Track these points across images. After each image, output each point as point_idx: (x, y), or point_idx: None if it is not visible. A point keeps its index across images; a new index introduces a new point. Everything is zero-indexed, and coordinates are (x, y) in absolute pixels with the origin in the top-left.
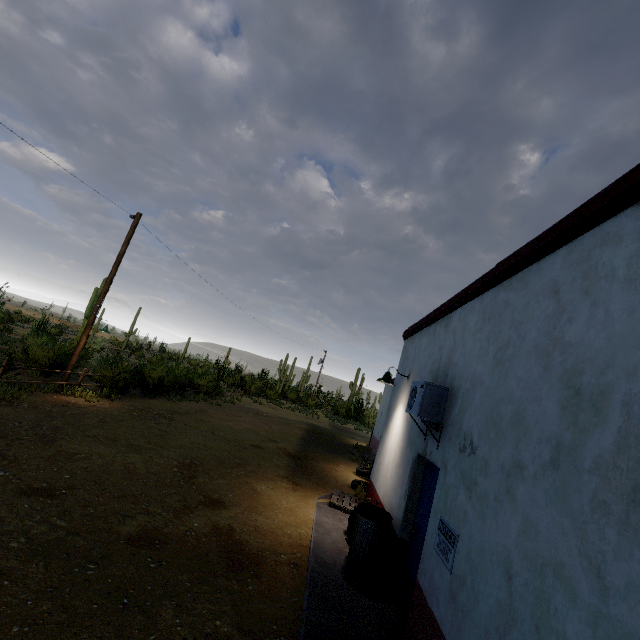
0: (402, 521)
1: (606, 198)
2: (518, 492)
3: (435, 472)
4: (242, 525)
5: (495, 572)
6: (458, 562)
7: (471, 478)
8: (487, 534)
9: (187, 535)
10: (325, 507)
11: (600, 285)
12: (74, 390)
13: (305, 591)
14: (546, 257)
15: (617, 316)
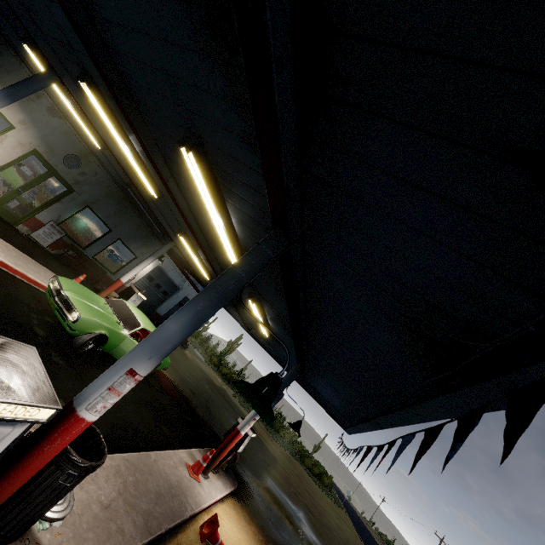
0: None
1: None
2: None
3: None
4: None
5: None
6: None
7: None
8: None
9: None
10: None
11: None
12: None
13: None
14: None
15: None
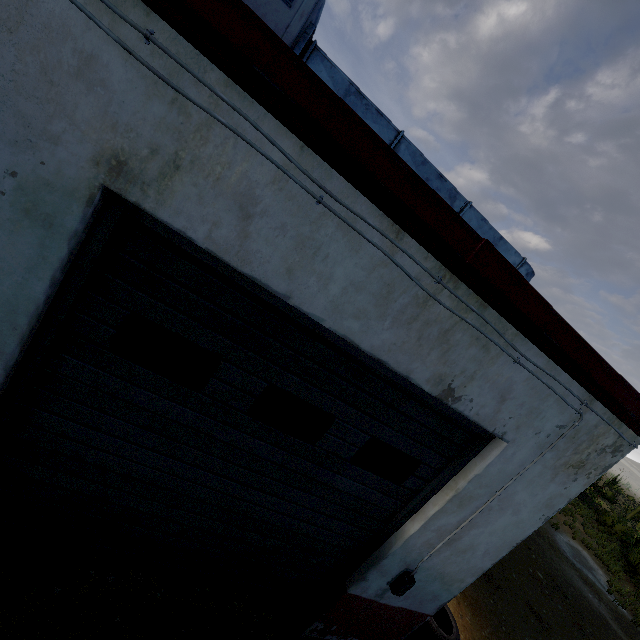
0: None
1: None
2: None
3: None
4: None
5: None
6: None
7: None
8: None
9: None
10: None
11: None
12: None
13: None
14: None
15: None
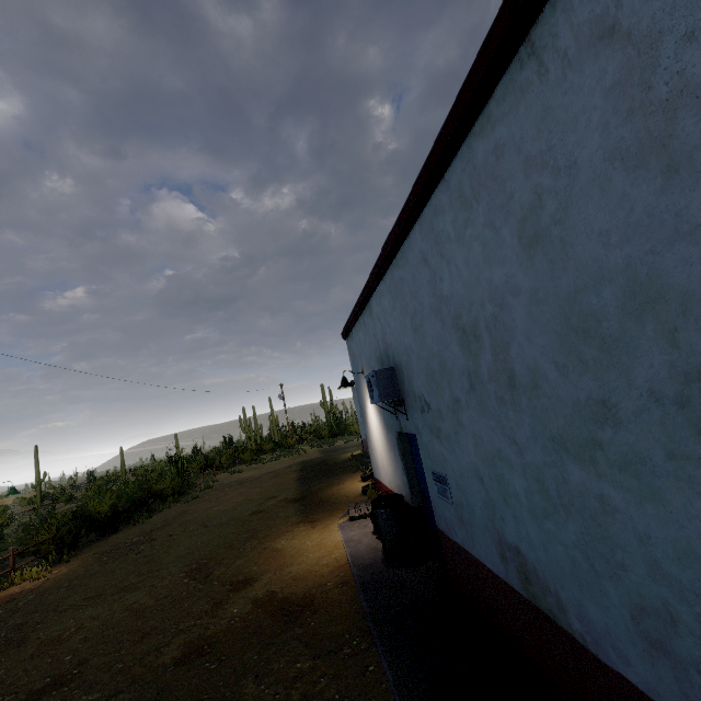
0: (410, 493)
1: (423, 181)
2: (463, 419)
3: (416, 439)
4: (280, 584)
5: (474, 483)
6: (454, 494)
7: (436, 428)
8: (460, 461)
9: (232, 624)
10: (347, 524)
11: (446, 248)
12: (10, 579)
13: (360, 596)
14: (410, 234)
15: (462, 268)
